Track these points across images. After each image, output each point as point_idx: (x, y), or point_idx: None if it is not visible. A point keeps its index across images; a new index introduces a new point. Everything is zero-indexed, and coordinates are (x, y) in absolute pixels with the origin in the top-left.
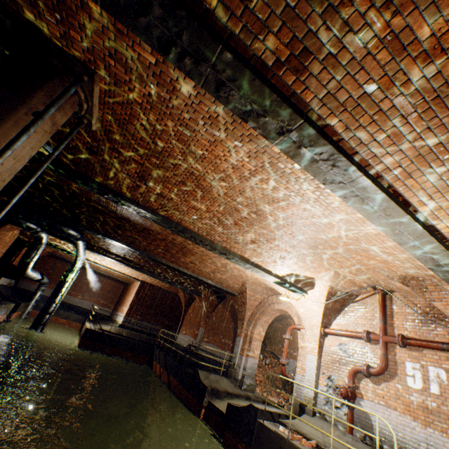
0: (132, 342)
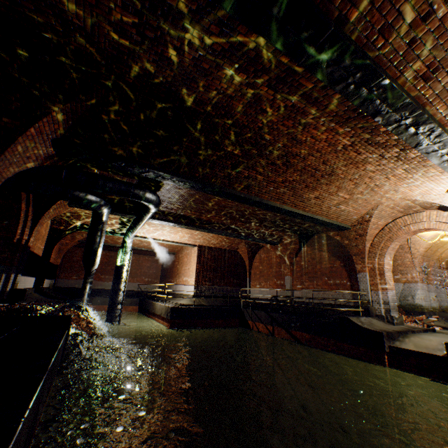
0: (219, 309)
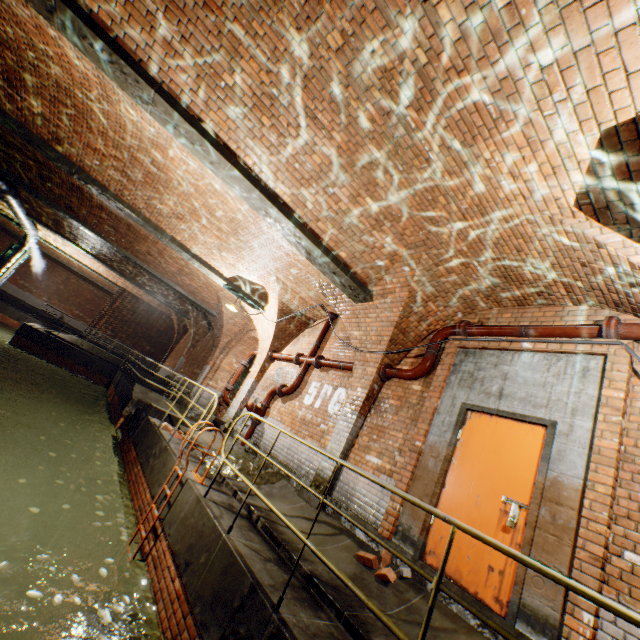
0: (89, 356)
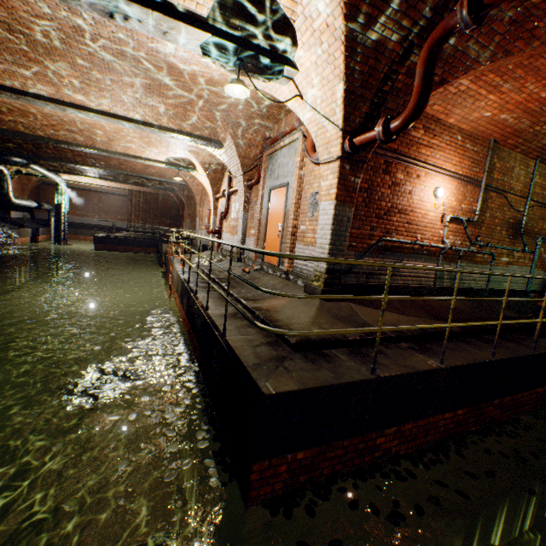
0: (138, 241)
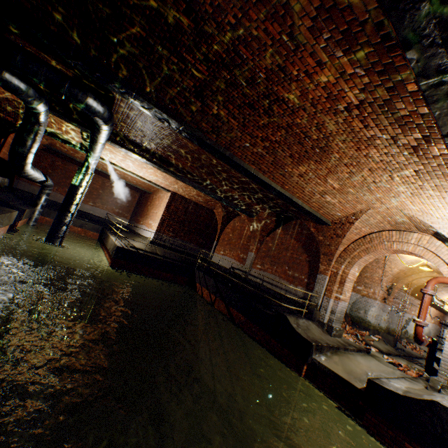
0: (171, 263)
